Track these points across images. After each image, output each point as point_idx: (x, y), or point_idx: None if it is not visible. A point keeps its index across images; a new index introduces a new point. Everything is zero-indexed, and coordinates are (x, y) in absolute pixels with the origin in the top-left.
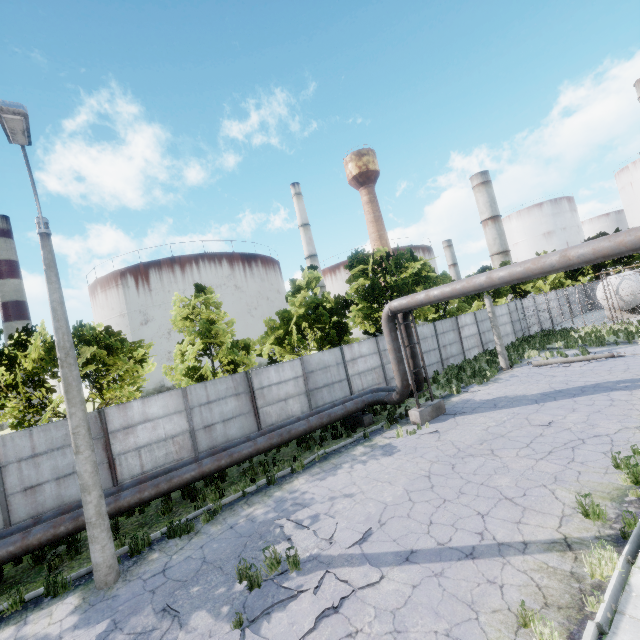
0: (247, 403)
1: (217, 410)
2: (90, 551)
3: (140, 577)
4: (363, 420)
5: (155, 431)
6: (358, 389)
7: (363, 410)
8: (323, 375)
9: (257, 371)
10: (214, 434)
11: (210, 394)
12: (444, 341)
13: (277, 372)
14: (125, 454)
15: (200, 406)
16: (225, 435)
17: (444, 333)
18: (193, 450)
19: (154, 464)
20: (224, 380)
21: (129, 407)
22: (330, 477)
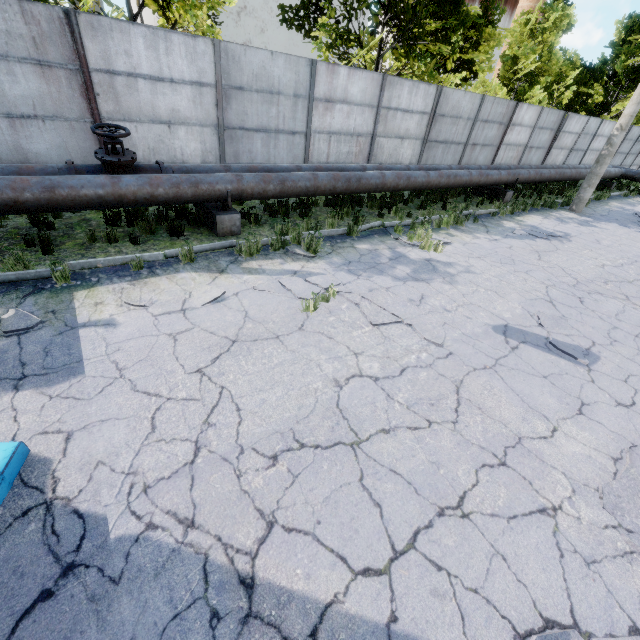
0: (550, 140)
1: (540, 137)
2: (585, 192)
3: (594, 214)
4: (612, 185)
5: (517, 136)
6: (582, 163)
7: (614, 178)
8: (582, 140)
9: (572, 115)
10: (529, 156)
11: (545, 121)
12: (633, 149)
13: (575, 122)
14: (502, 146)
15: (538, 129)
16: (531, 160)
17: (639, 142)
18: (518, 162)
19: (505, 161)
20: (555, 113)
21: (522, 108)
22: (637, 207)
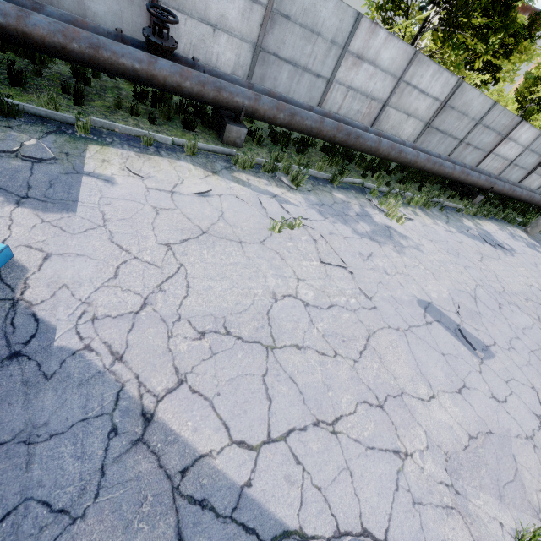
0: (535, 165)
1: (527, 158)
2: None
3: None
4: None
5: (509, 150)
6: None
7: None
8: None
9: None
10: (511, 171)
11: (539, 146)
12: None
13: None
14: (492, 154)
15: (529, 150)
16: (511, 175)
17: None
18: (499, 173)
19: (488, 168)
20: None
21: (523, 126)
22: None
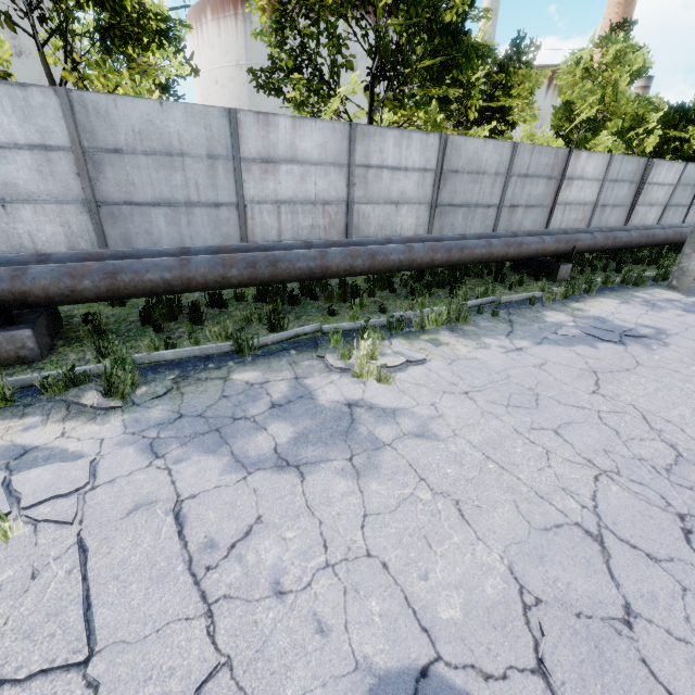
0: (631, 195)
1: (615, 192)
2: (690, 260)
3: None
4: None
5: (580, 192)
6: (687, 221)
7: None
8: (680, 193)
9: (658, 162)
10: (602, 216)
11: (620, 172)
12: None
13: (666, 171)
14: (558, 205)
15: (609, 182)
16: (606, 221)
17: None
18: (587, 225)
19: (566, 225)
20: (633, 161)
21: (579, 157)
22: None
